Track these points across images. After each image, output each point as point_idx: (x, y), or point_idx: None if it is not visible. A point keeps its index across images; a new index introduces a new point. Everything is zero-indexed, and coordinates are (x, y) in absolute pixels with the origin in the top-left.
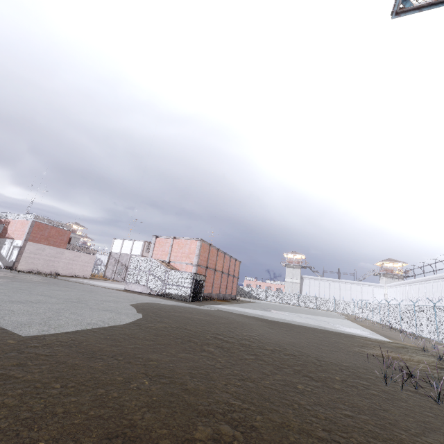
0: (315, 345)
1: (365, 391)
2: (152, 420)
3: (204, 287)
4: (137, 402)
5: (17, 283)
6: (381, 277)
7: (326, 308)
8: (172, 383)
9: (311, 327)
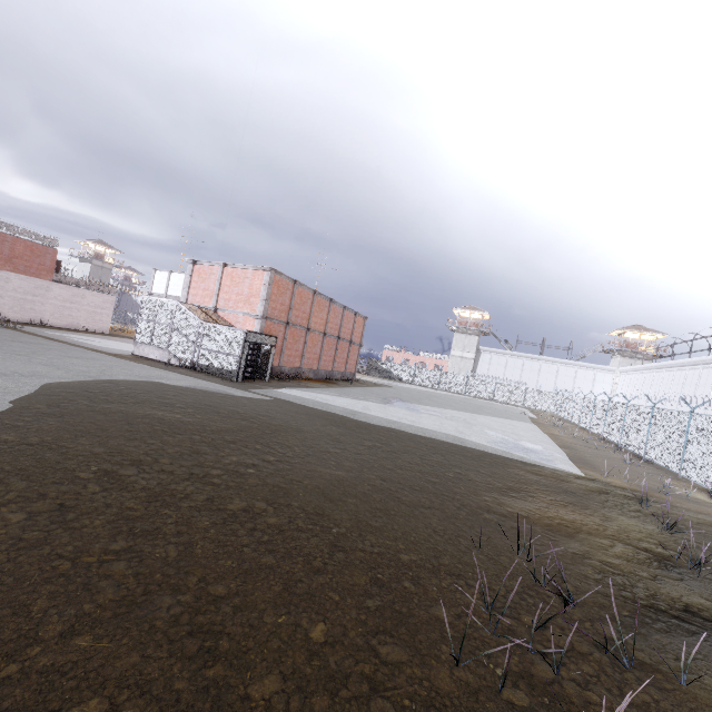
0: (392, 490)
1: None
2: None
3: (282, 357)
4: None
5: None
6: (614, 355)
7: (509, 400)
8: None
9: (437, 439)
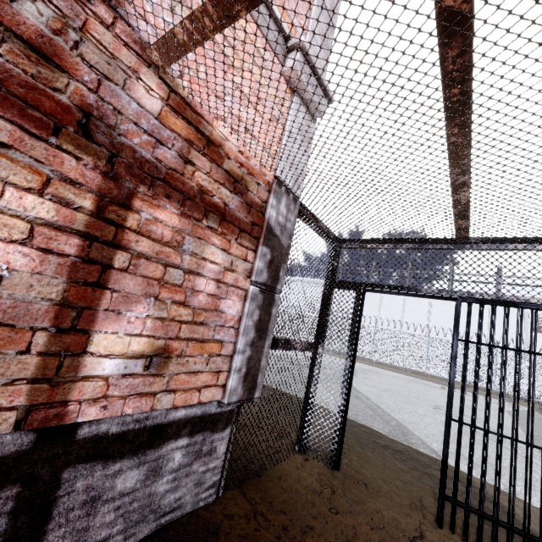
0: None
1: None
2: None
3: None
4: None
5: None
6: None
7: None
8: None
9: None
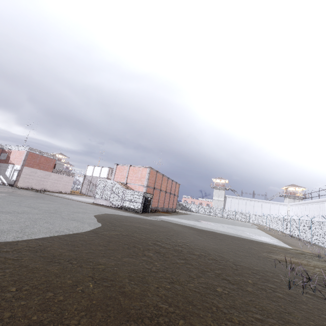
0: (233, 251)
1: (273, 294)
2: (86, 325)
3: (152, 202)
4: (77, 306)
5: (13, 197)
6: (285, 198)
7: (242, 219)
8: (112, 286)
9: (231, 235)
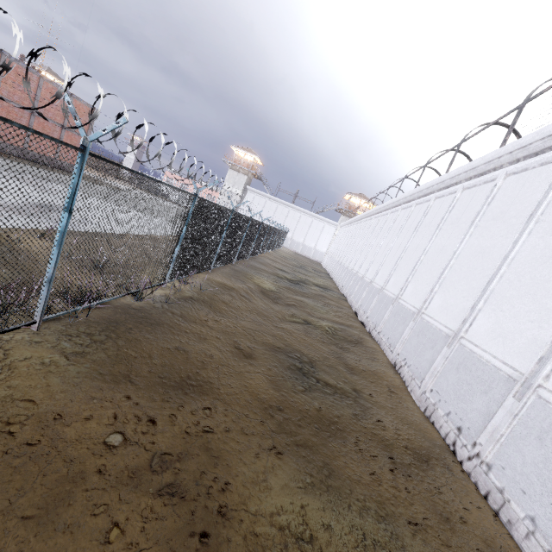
0: None
1: None
2: None
3: None
4: None
5: None
6: (342, 214)
7: None
8: None
9: None
